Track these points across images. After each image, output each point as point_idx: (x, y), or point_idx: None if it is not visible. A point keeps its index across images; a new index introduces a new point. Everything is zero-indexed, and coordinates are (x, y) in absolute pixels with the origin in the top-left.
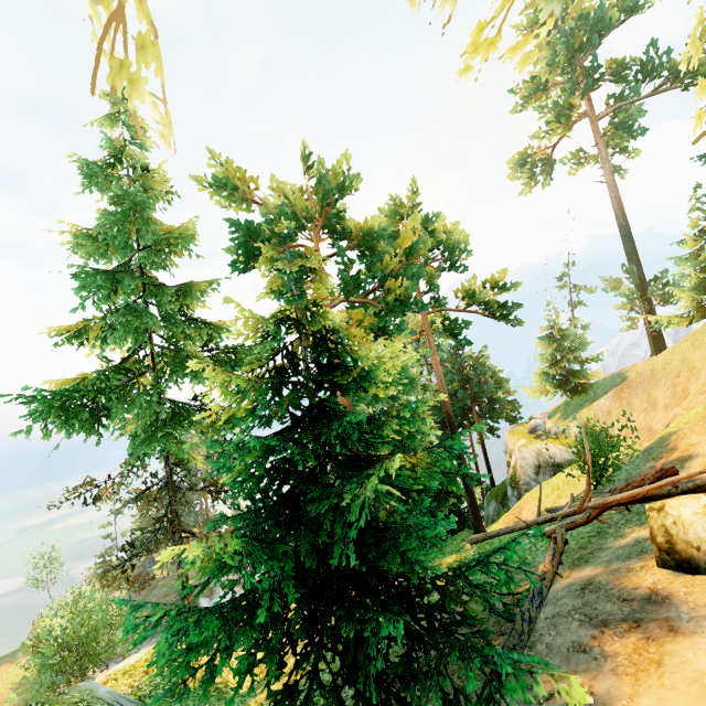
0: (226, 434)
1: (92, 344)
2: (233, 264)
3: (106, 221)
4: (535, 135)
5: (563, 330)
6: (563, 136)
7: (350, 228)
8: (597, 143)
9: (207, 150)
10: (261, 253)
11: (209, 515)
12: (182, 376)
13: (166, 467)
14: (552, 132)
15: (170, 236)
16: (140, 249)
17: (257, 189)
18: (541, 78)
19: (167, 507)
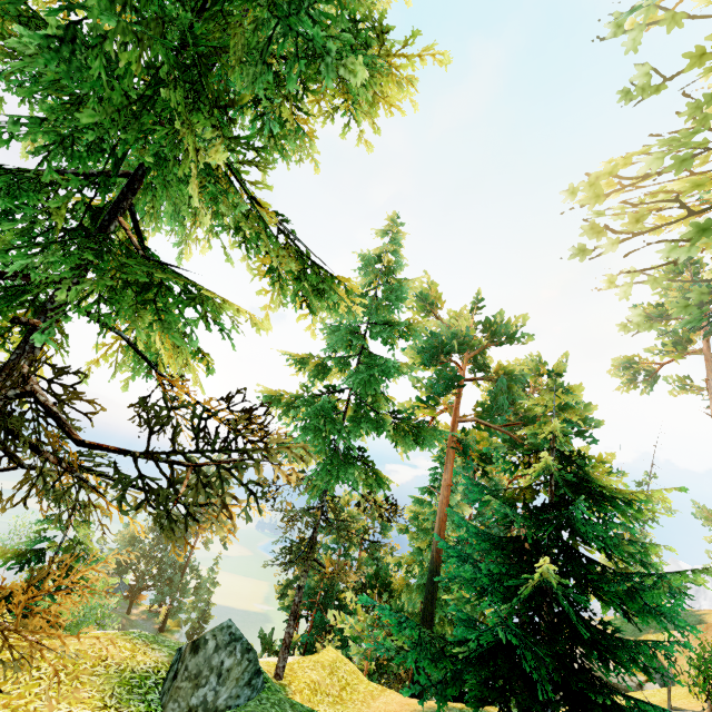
0: (376, 491)
1: (309, 374)
2: (424, 359)
3: (367, 297)
4: (649, 349)
5: (636, 537)
6: (673, 359)
7: (487, 363)
8: (709, 379)
9: (425, 272)
10: (437, 357)
11: (189, 561)
12: (372, 429)
13: (323, 496)
14: (665, 353)
15: (410, 326)
16: (370, 323)
17: (440, 308)
18: (665, 308)
19: (312, 532)
